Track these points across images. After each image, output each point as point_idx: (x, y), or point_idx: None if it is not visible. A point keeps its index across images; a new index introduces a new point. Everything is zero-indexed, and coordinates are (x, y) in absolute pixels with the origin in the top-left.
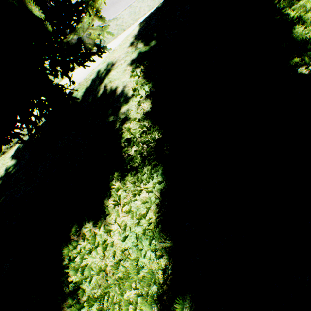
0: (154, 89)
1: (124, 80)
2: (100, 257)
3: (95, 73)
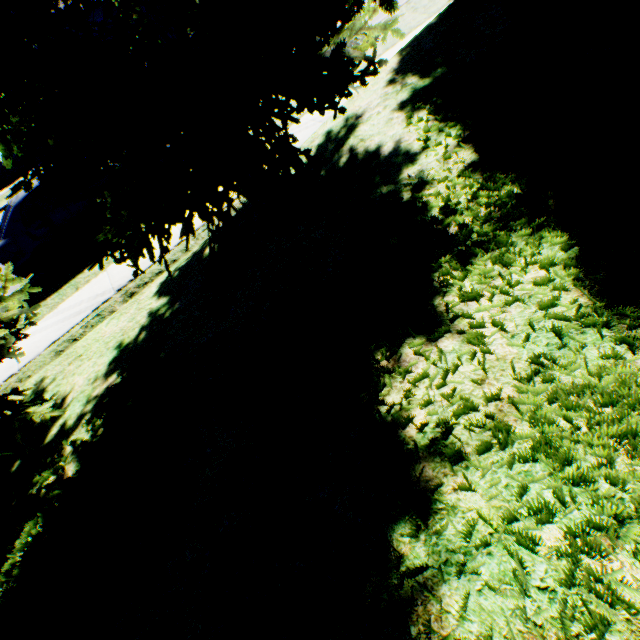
0: (472, 131)
1: (393, 134)
2: (473, 383)
3: (320, 136)
